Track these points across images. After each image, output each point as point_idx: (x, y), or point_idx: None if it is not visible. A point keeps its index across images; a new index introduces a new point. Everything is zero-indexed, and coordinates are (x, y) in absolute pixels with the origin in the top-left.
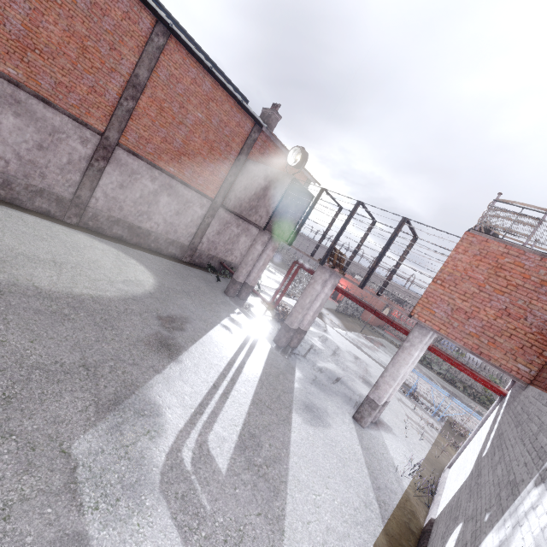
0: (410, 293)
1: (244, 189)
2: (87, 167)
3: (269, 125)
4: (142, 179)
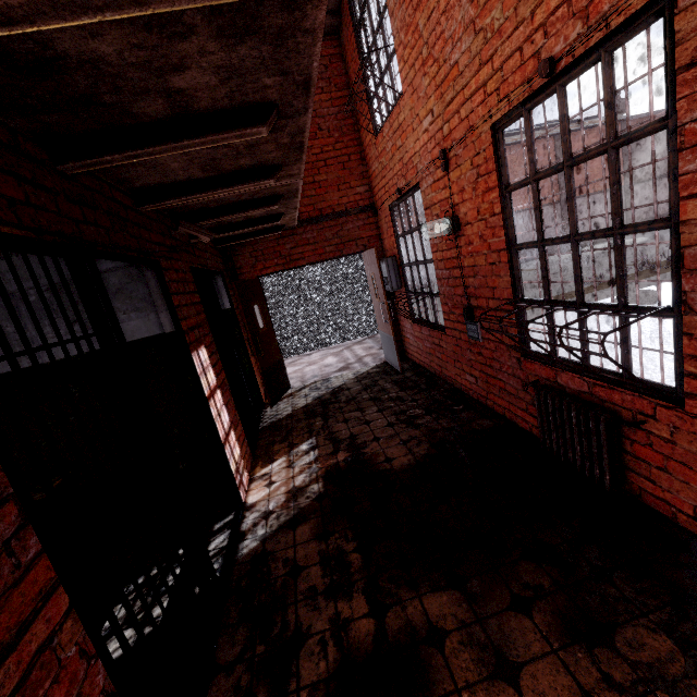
0: None
1: (643, 161)
2: (562, 220)
3: (621, 111)
4: (583, 207)
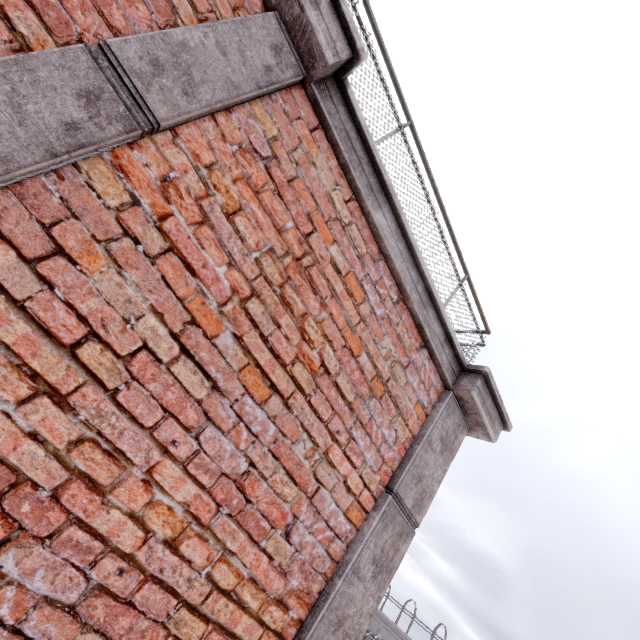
0: (405, 638)
1: None
2: None
3: None
4: None
